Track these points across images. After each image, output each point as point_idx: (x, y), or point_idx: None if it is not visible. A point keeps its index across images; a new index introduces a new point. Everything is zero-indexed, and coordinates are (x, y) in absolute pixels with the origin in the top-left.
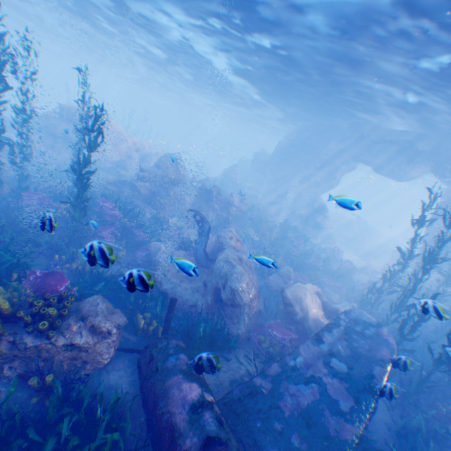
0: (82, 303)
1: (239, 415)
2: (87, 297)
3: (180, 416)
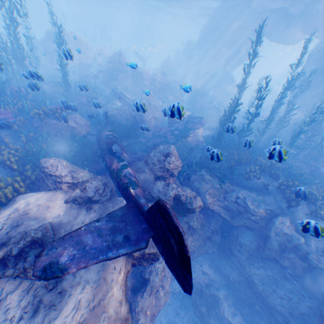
0: (71, 115)
1: (131, 147)
2: (73, 114)
3: (103, 137)
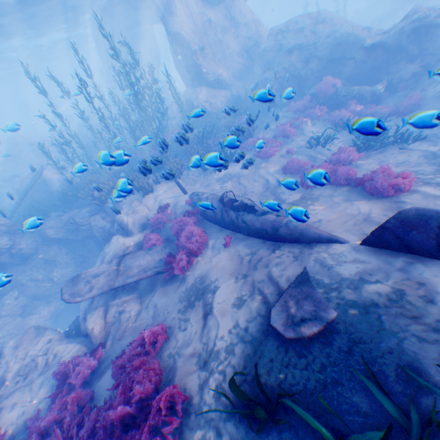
0: None
1: None
2: None
3: None
